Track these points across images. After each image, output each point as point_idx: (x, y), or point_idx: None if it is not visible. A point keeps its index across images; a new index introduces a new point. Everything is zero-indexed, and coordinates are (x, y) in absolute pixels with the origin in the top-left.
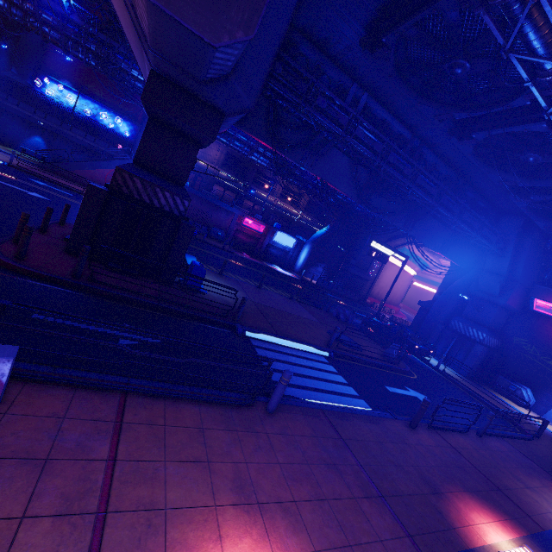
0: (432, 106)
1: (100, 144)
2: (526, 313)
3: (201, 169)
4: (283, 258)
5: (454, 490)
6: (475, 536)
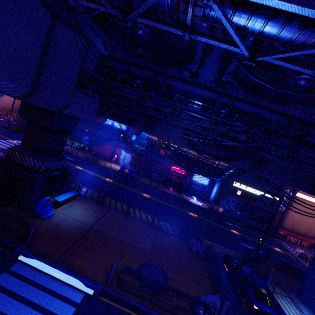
0: (173, 68)
1: (108, 135)
2: None
3: (153, 141)
4: (202, 191)
5: None
6: None
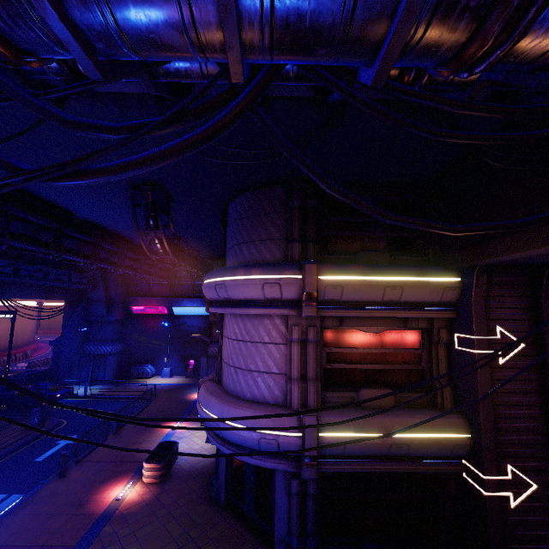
0: None
1: None
2: (131, 317)
3: None
4: None
5: (94, 491)
6: (105, 504)
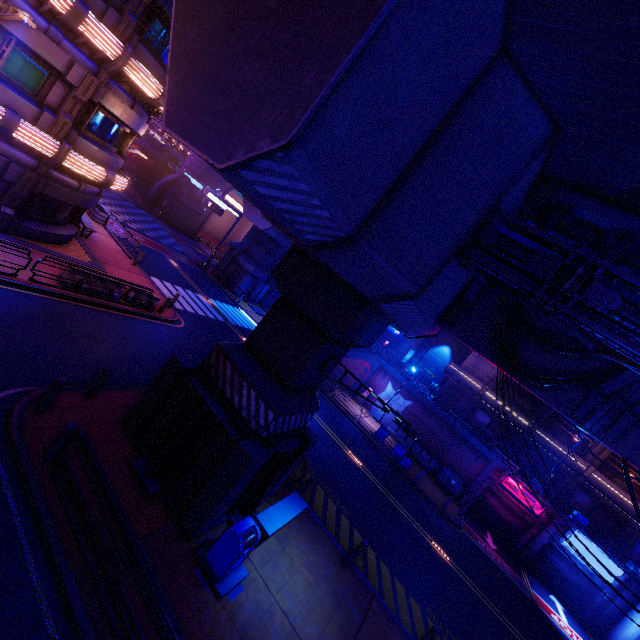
0: None
1: None
2: None
3: (463, 384)
4: (582, 593)
5: None
6: None
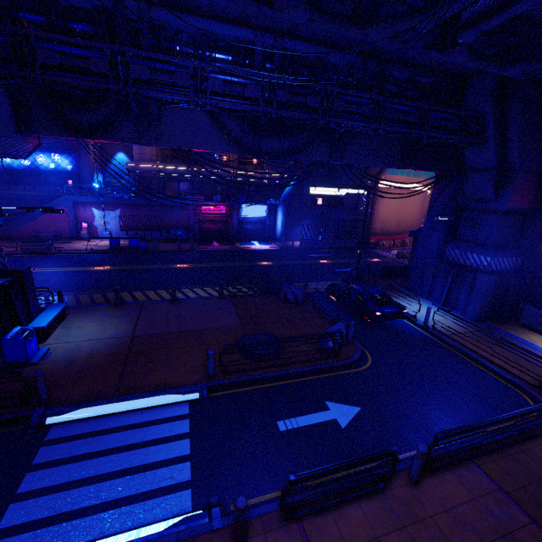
0: None
1: (41, 190)
2: None
3: (144, 172)
4: (262, 230)
5: None
6: None
